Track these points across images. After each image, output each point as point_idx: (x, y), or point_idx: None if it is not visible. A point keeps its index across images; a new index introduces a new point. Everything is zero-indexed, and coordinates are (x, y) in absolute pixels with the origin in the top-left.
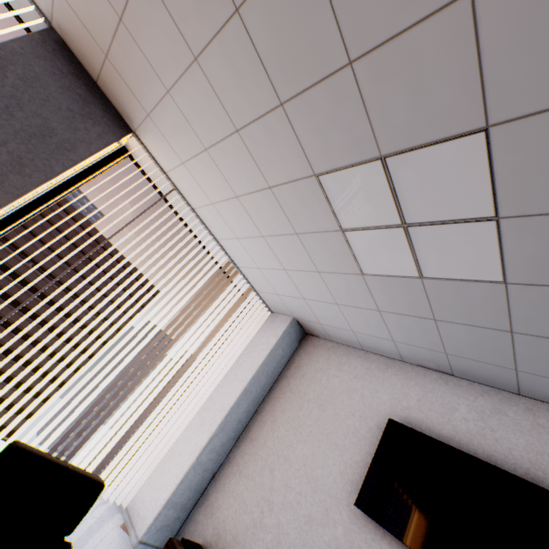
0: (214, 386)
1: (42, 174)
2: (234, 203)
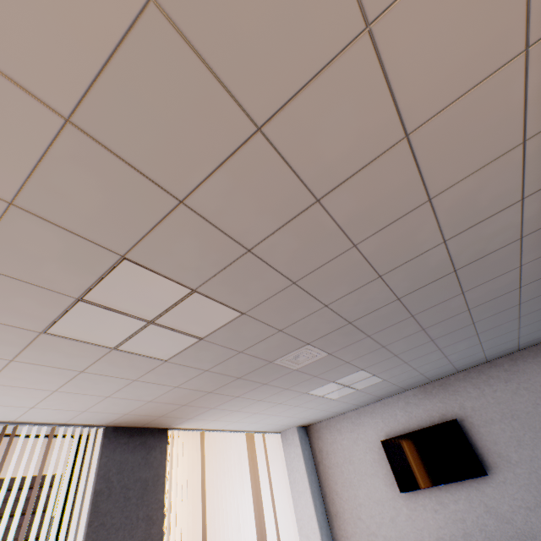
0: (292, 510)
1: (160, 510)
2: (254, 415)
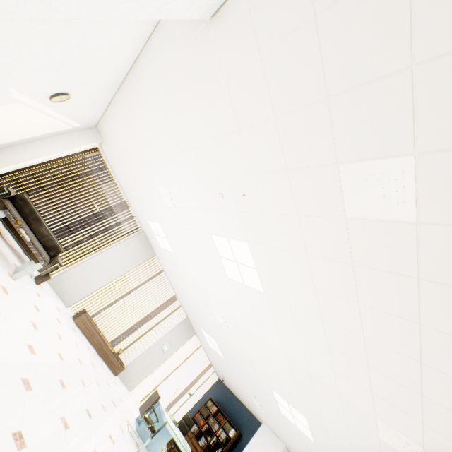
0: None
1: None
2: None
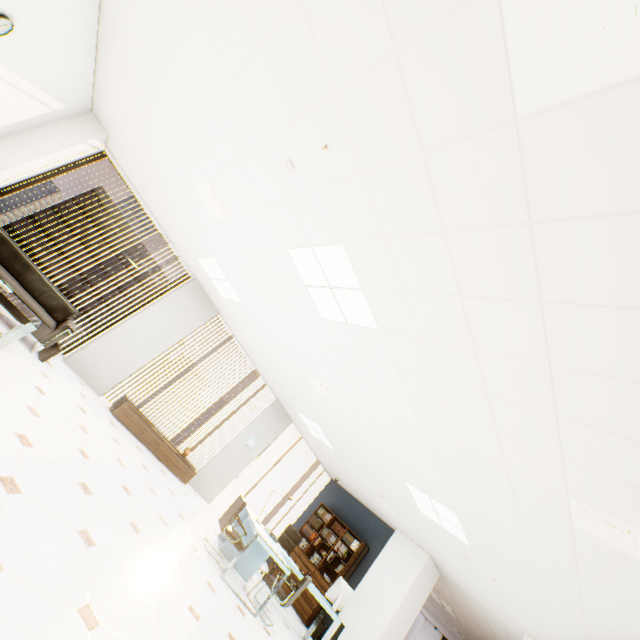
0: None
1: None
2: None
